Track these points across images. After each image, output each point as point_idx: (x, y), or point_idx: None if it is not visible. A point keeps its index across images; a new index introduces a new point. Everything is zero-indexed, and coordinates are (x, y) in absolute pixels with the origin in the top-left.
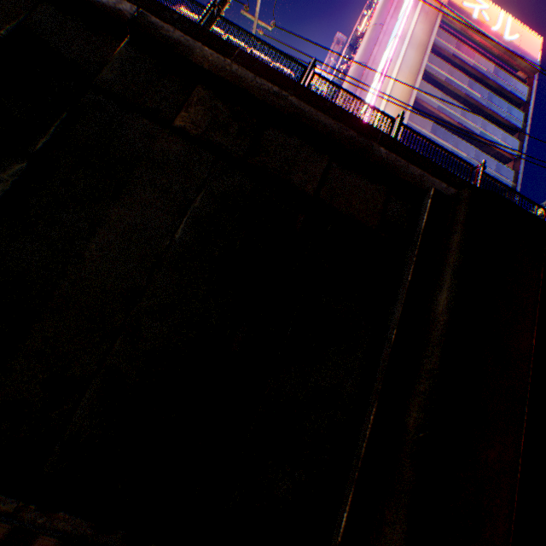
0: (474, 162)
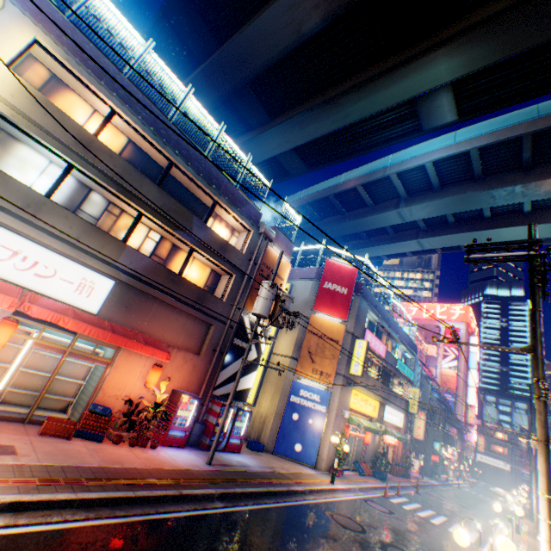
0: None
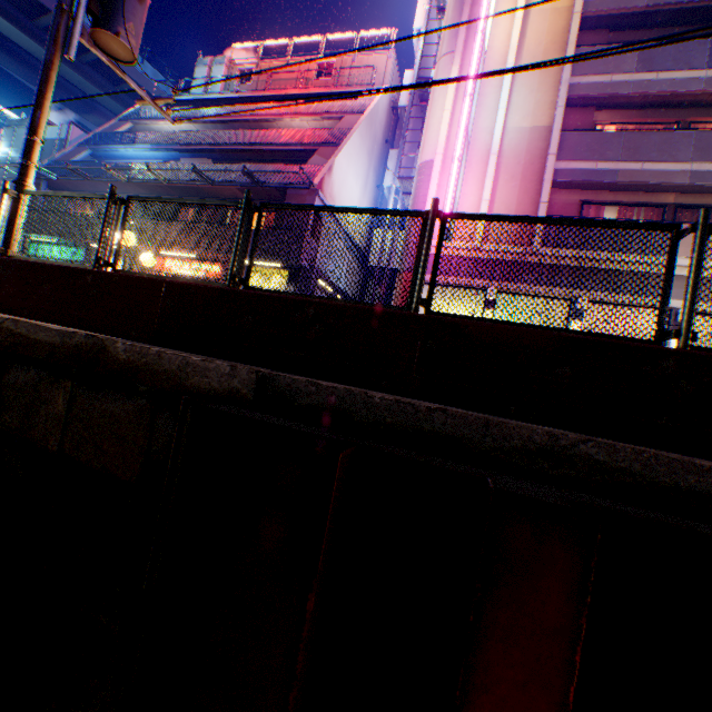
0: None
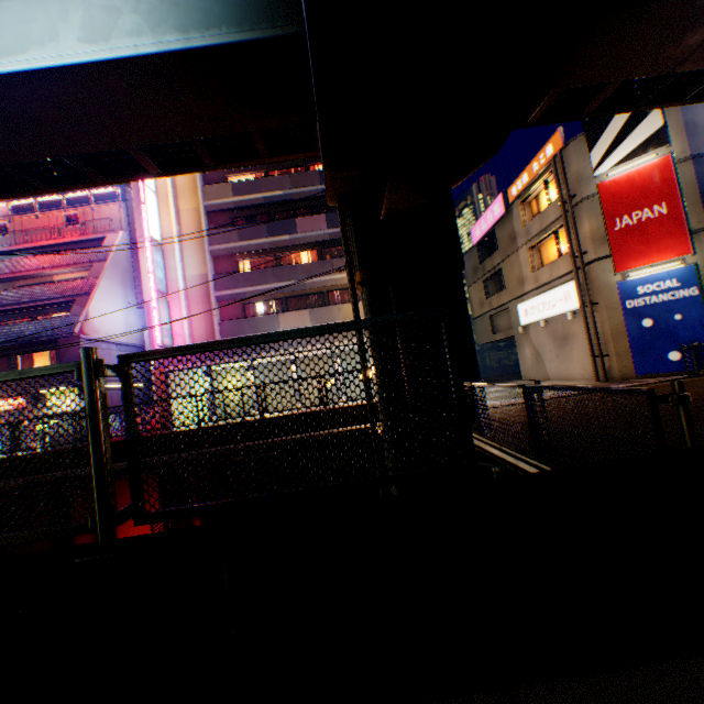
0: (295, 192)
